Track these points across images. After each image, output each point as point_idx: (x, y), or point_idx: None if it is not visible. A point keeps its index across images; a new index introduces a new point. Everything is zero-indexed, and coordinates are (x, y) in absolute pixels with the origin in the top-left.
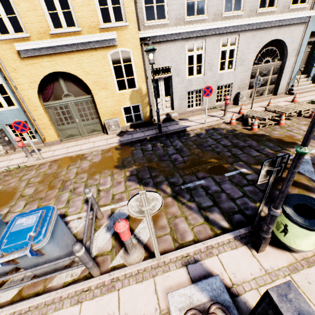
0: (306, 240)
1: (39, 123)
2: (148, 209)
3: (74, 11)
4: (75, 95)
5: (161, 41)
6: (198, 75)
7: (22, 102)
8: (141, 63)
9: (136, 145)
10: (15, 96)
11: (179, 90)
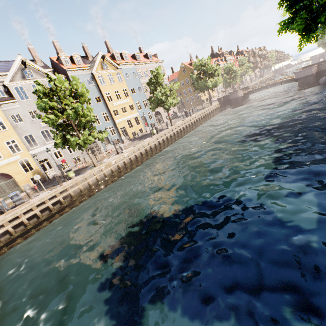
0: (69, 174)
1: None
2: (38, 177)
3: (1, 154)
4: (5, 181)
5: (40, 151)
6: (62, 157)
7: None
8: (33, 160)
9: (40, 187)
10: None
11: (55, 164)
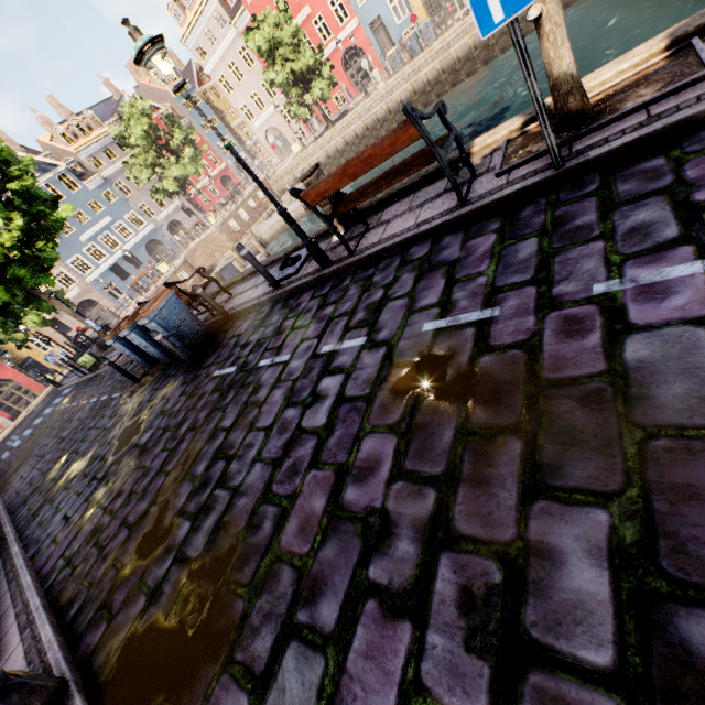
0: None
1: (420, 21)
2: None
3: None
4: None
5: None
6: None
7: (411, 7)
8: None
9: None
10: (407, 5)
11: None
